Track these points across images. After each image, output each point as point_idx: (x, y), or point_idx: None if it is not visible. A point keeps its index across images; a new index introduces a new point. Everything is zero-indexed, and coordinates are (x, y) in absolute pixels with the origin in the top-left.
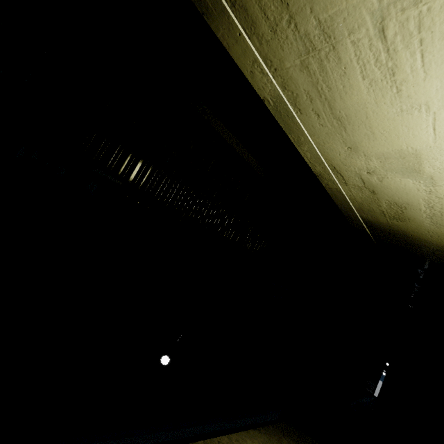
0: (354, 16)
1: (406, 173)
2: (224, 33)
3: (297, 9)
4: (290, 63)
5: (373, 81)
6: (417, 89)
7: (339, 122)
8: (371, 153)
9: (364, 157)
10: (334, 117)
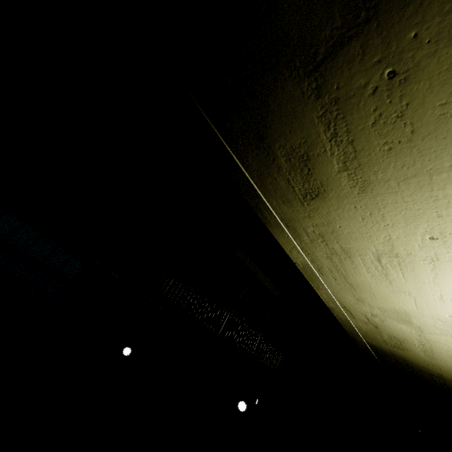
0: (362, 251)
1: (401, 321)
2: (276, 233)
3: (328, 239)
4: (319, 254)
5: (374, 275)
6: (401, 285)
7: (350, 285)
8: (374, 305)
9: (368, 306)
10: (347, 282)
